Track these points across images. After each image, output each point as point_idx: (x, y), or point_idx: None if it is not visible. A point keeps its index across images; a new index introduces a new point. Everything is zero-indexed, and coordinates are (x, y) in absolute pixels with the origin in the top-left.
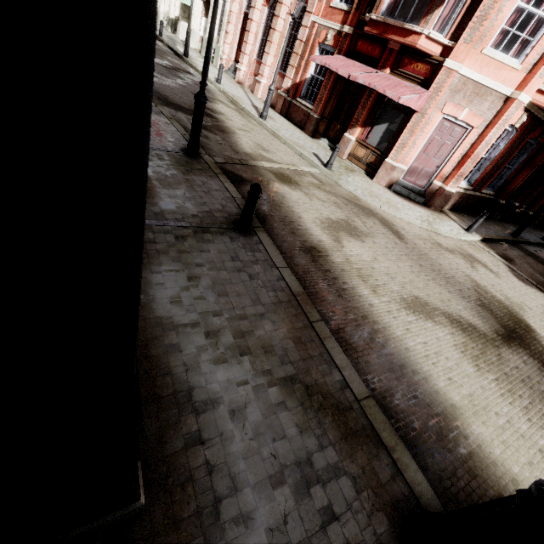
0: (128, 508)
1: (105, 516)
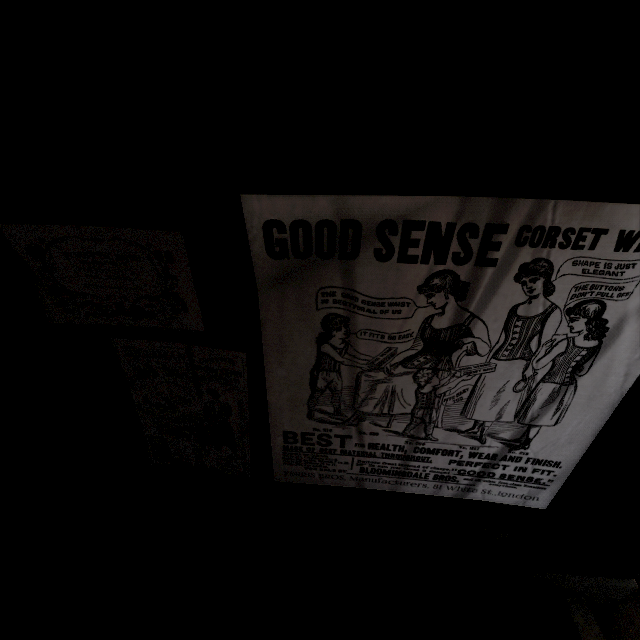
0: (621, 582)
1: (599, 577)
